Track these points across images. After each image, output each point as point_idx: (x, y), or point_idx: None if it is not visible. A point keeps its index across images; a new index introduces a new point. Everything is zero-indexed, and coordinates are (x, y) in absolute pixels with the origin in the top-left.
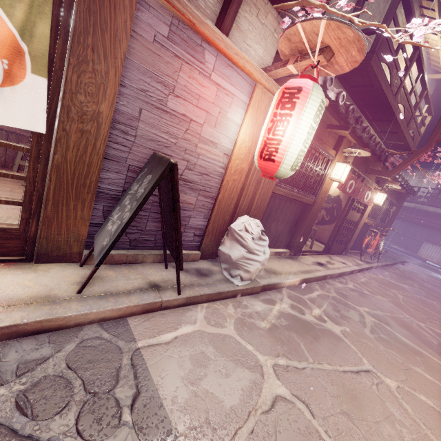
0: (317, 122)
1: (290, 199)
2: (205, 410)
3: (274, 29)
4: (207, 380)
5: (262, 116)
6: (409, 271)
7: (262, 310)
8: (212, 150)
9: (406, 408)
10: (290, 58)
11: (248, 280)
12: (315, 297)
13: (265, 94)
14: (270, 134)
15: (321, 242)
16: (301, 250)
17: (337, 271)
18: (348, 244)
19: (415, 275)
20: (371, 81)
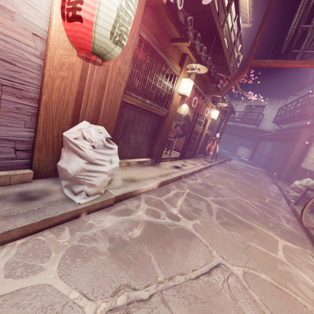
0: None
1: (145, 111)
2: None
3: None
4: None
5: None
6: (233, 164)
7: (111, 225)
8: (5, 21)
9: (255, 298)
10: None
11: (97, 194)
12: (171, 196)
13: None
14: None
15: (178, 151)
16: (161, 158)
17: (189, 171)
18: (196, 150)
19: (237, 167)
20: (204, 8)
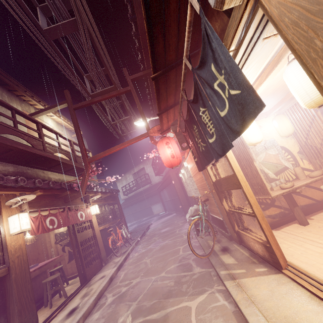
0: None
1: None
2: None
3: None
4: None
5: None
6: (152, 229)
7: None
8: None
9: None
10: None
11: None
12: None
13: None
14: None
15: None
16: None
17: (91, 299)
18: (101, 255)
19: (155, 230)
20: (6, 147)
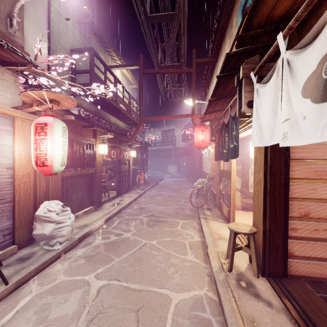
0: (66, 137)
1: (78, 175)
2: (56, 326)
3: (14, 81)
4: (52, 314)
5: (30, 135)
6: (164, 183)
7: (82, 253)
8: None
9: (160, 247)
10: (33, 103)
11: (66, 241)
12: (116, 225)
13: (25, 122)
14: (37, 151)
15: (115, 190)
16: (101, 202)
17: (126, 203)
18: (129, 184)
19: (167, 184)
20: (99, 96)
